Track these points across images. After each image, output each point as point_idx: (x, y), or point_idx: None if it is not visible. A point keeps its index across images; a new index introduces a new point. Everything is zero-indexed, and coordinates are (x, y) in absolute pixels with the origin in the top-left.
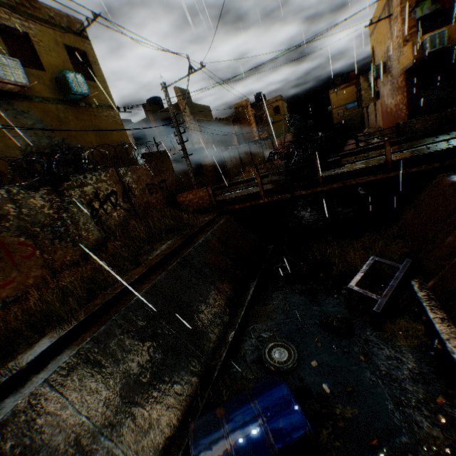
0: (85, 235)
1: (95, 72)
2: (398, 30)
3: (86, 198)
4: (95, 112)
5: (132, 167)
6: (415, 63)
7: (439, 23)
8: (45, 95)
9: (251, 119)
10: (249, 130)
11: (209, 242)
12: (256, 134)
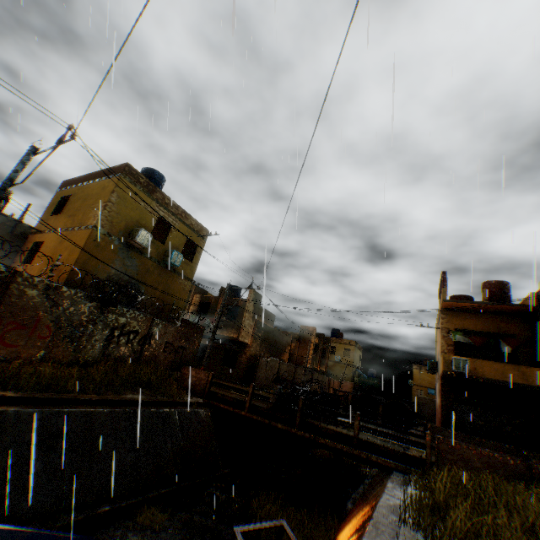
0: (89, 348)
1: (195, 256)
2: (440, 341)
3: (115, 324)
4: (174, 277)
5: (166, 322)
6: (445, 373)
7: (474, 353)
8: (152, 254)
9: (311, 345)
10: (305, 354)
11: (169, 417)
12: (309, 361)
